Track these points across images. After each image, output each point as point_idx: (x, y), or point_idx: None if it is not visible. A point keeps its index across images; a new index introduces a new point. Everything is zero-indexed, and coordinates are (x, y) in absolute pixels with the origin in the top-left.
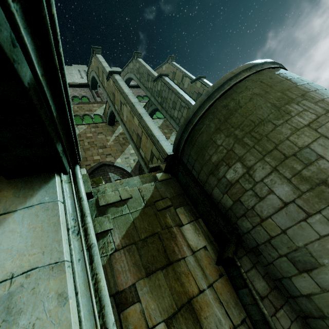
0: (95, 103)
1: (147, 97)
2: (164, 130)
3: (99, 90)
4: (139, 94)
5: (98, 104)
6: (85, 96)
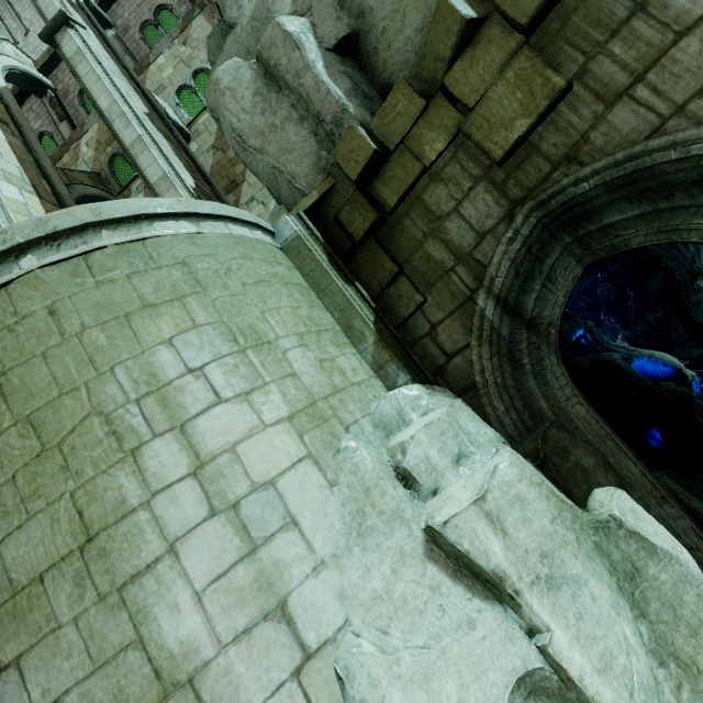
0: (64, 152)
1: (166, 10)
2: (228, 154)
3: (56, 81)
4: (142, 15)
5: (70, 149)
6: (43, 132)
